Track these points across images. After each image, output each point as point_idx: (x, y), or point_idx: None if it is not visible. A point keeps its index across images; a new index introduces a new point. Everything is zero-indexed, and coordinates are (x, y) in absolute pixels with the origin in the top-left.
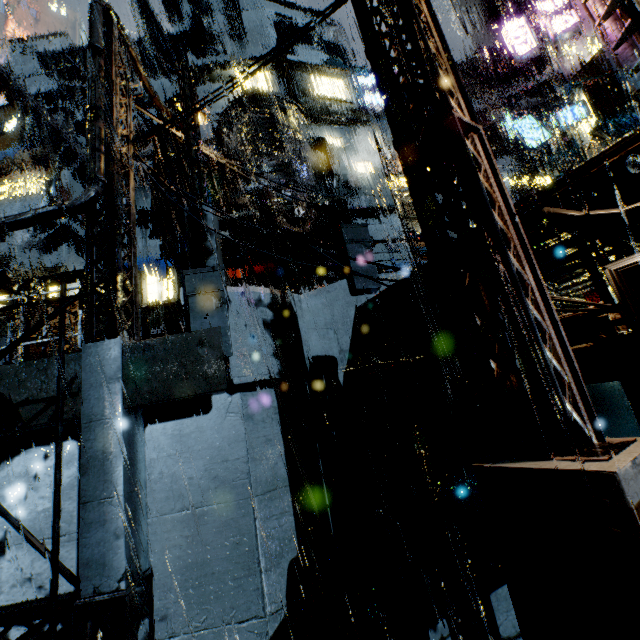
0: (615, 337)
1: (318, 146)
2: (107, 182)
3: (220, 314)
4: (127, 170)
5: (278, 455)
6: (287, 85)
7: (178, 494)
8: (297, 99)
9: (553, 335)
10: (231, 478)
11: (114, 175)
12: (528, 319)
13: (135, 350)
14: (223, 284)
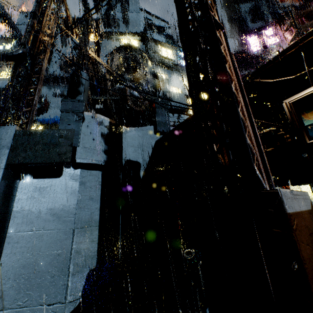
0: (286, 142)
1: (155, 76)
2: (31, 48)
3: (77, 124)
4: (46, 49)
5: (95, 208)
6: (145, 48)
7: (29, 221)
8: (149, 54)
9: (251, 131)
10: (64, 216)
11: (36, 46)
12: (236, 112)
13: (22, 134)
14: (82, 109)
